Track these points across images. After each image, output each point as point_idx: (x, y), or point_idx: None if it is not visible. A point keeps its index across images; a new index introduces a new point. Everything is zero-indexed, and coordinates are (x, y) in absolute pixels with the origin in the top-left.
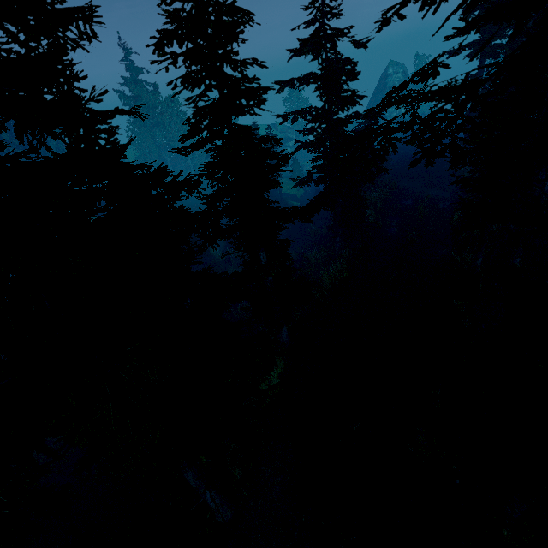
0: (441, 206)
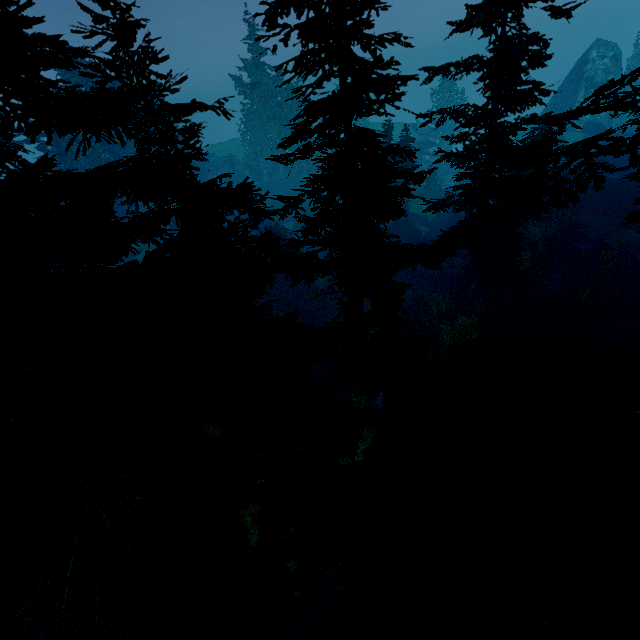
0: (638, 259)
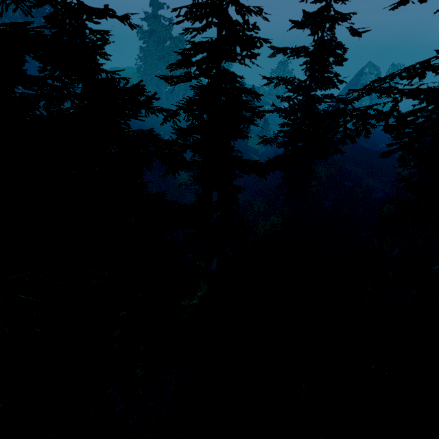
0: (374, 195)
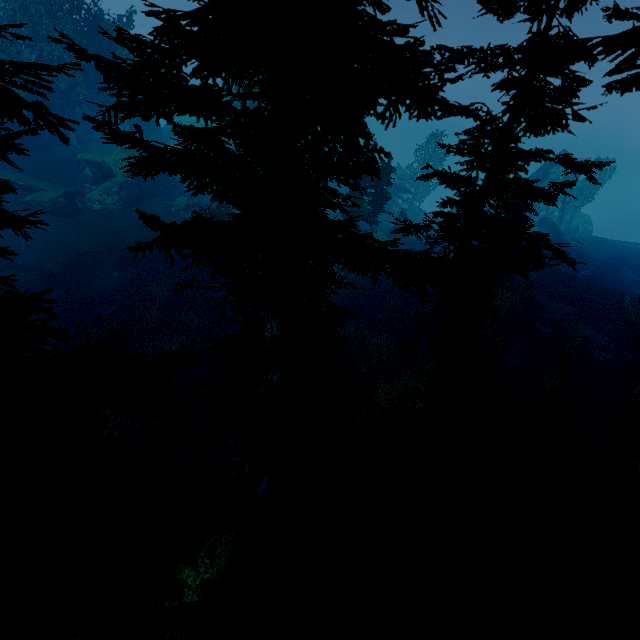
0: (596, 356)
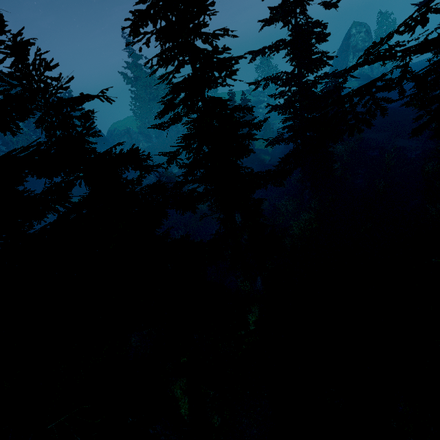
0: (409, 156)
